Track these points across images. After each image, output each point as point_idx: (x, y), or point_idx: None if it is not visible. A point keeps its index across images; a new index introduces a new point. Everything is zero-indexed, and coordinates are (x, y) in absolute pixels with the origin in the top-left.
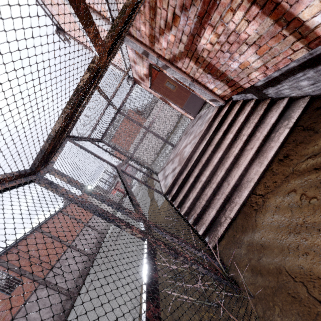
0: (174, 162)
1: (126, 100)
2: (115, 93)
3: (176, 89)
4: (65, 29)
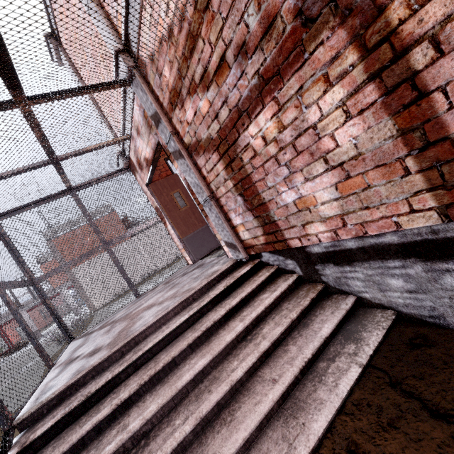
0: (112, 331)
1: (98, 181)
2: (75, 154)
3: (185, 208)
4: (64, 42)
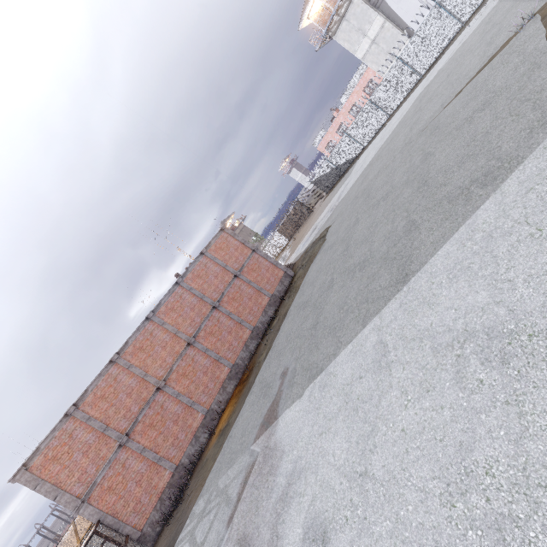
0: None
1: None
2: None
3: None
4: None
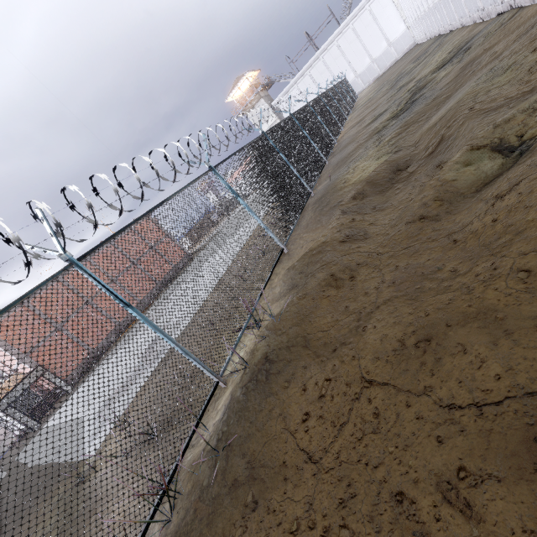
0: None
1: None
2: None
3: None
4: None
